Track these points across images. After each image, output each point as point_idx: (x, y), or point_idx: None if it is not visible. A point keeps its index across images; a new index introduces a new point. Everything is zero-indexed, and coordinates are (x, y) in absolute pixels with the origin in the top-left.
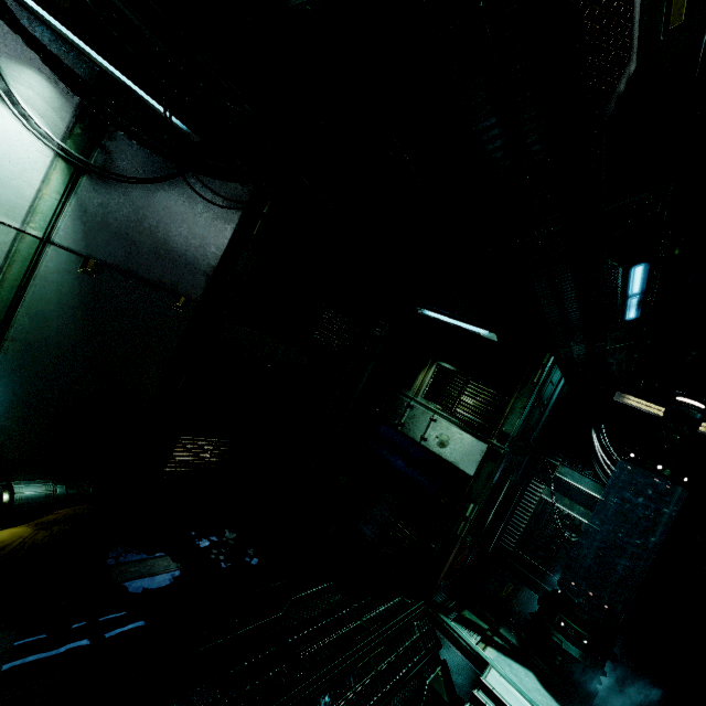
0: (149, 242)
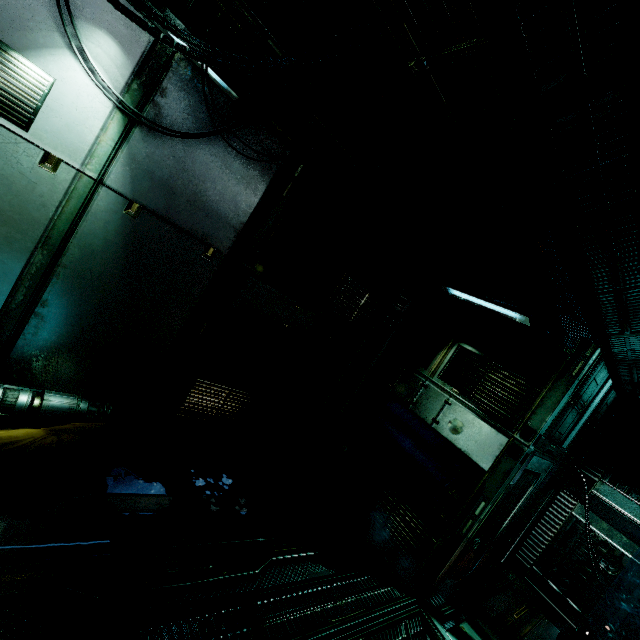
0: (186, 193)
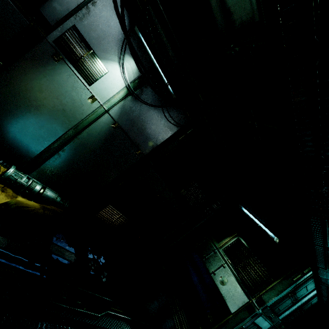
0: (139, 125)
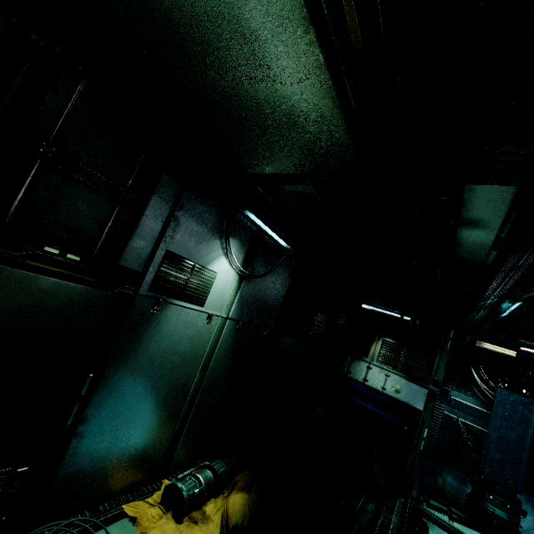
0: (260, 304)
